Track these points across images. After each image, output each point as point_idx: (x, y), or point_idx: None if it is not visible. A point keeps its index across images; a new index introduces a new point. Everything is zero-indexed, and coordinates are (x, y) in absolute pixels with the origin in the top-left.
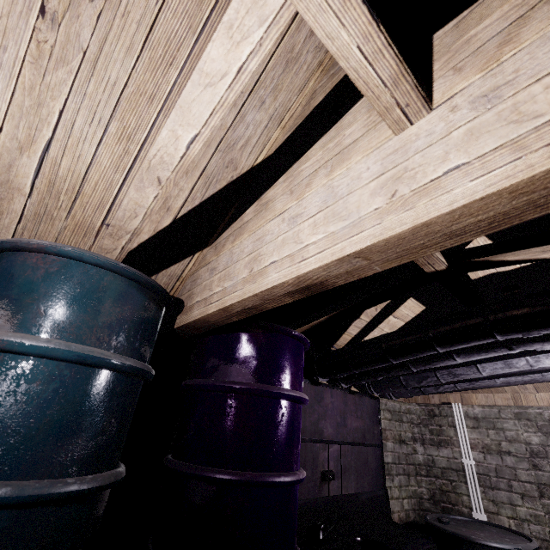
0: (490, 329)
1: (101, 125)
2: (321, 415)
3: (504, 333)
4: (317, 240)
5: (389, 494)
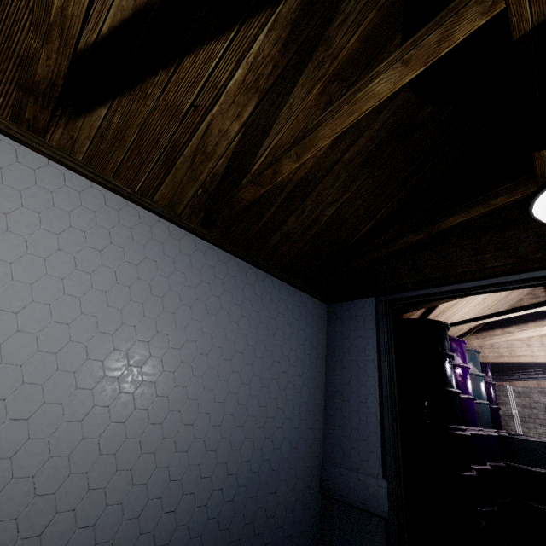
0: None
1: (474, 313)
2: None
3: None
4: (541, 355)
5: None
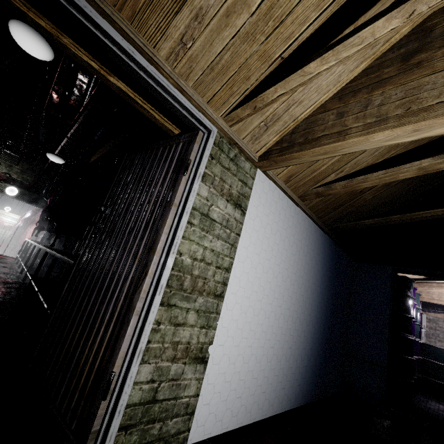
0: None
1: None
2: None
3: None
4: None
5: None
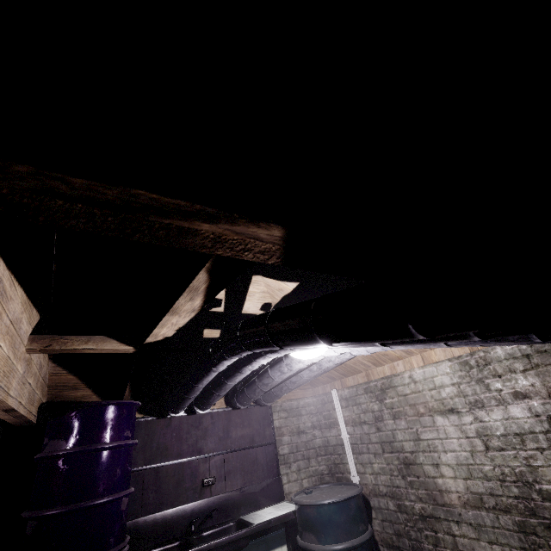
0: (201, 371)
1: None
2: (201, 436)
3: (207, 372)
4: None
5: (286, 479)
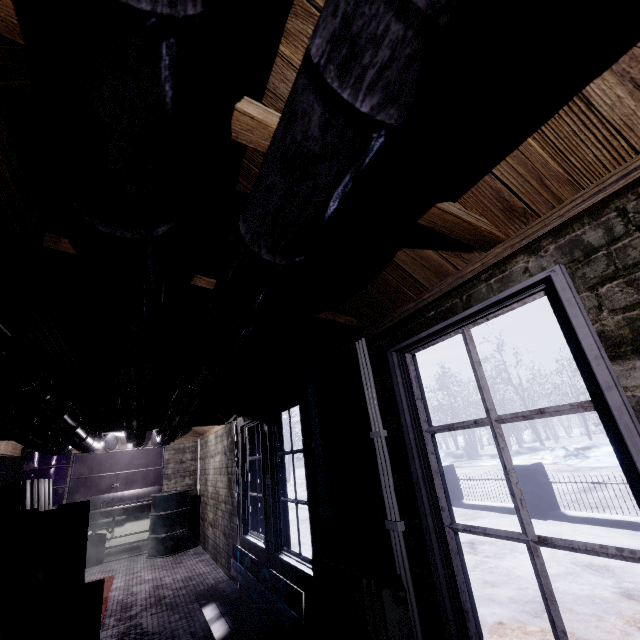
0: None
1: None
2: (114, 463)
3: None
4: None
5: (167, 487)
